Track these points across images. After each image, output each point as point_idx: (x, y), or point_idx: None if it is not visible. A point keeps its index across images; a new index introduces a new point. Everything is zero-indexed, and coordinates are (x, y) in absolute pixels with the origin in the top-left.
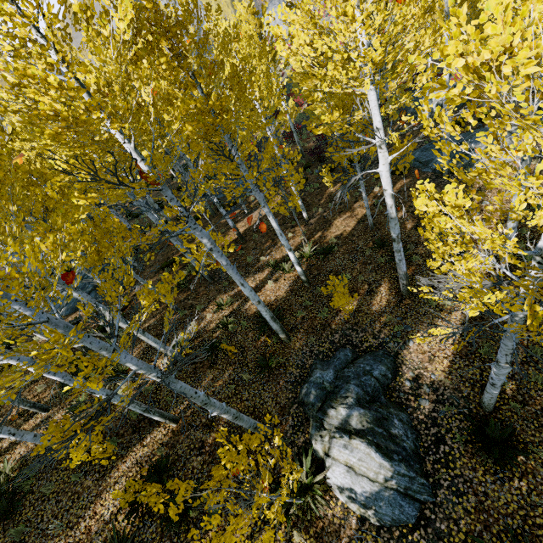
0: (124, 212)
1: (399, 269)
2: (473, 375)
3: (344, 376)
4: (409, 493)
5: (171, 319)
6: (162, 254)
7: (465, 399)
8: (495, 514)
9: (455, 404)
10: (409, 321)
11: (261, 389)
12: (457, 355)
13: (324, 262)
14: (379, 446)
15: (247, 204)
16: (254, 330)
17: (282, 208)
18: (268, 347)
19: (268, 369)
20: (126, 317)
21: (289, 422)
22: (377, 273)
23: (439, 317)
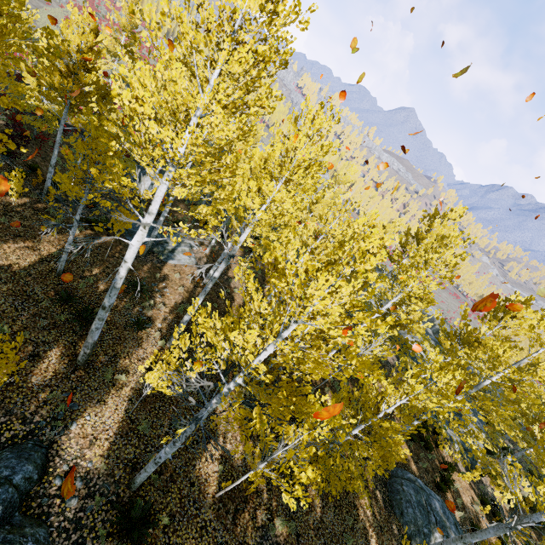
0: None
1: (91, 337)
2: (128, 454)
3: None
4: None
5: None
6: None
7: (116, 483)
8: None
9: (105, 493)
10: (78, 398)
11: None
12: (119, 434)
13: None
14: None
15: None
16: None
17: None
18: None
19: None
20: None
21: None
22: (51, 332)
23: (111, 393)
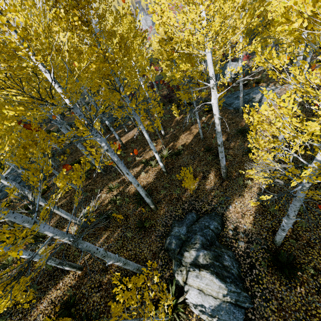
0: (45, 131)
1: (221, 163)
2: (267, 224)
3: (192, 230)
4: (238, 303)
5: (80, 197)
6: (71, 156)
7: (264, 239)
8: (289, 311)
9: (259, 243)
10: (228, 194)
11: (140, 242)
12: (257, 213)
13: (176, 160)
14: (218, 274)
15: (127, 126)
16: (134, 203)
17: (150, 127)
18: (143, 214)
19: (144, 228)
20: (45, 199)
21: (159, 262)
22: (207, 166)
23: (245, 191)
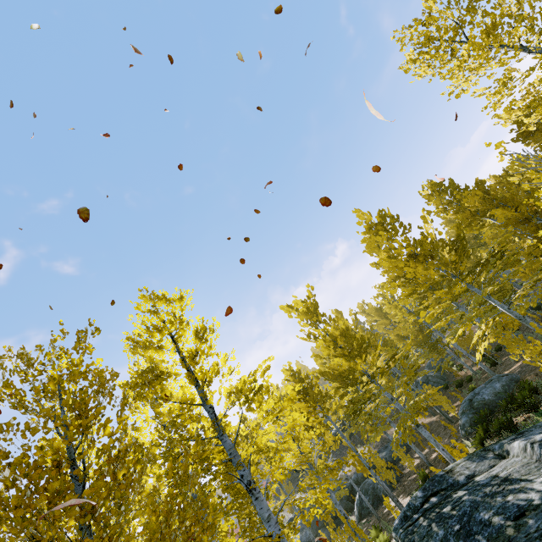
0: None
1: None
2: None
3: None
4: None
5: None
6: None
7: None
8: None
9: None
10: None
11: None
12: None
13: None
14: None
15: None
16: None
17: None
18: None
19: None
20: None
21: None
22: None
23: None
